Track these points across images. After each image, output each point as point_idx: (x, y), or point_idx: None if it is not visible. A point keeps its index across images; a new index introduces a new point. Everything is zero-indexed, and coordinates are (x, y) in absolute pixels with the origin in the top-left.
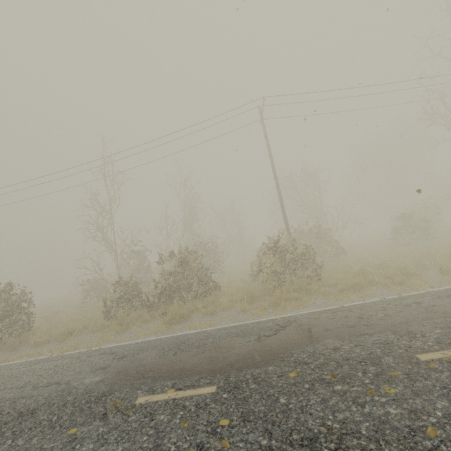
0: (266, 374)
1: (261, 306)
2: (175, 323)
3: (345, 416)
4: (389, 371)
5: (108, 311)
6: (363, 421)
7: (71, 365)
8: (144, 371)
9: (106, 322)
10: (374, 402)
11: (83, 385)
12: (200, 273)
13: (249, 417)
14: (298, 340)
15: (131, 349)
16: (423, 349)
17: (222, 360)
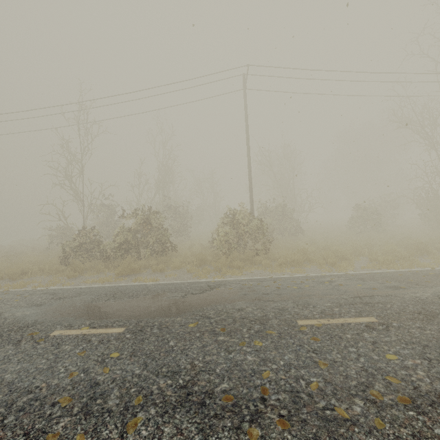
0: (172, 323)
1: (205, 269)
2: (125, 275)
3: (212, 358)
4: (268, 329)
5: (66, 257)
6: (223, 363)
7: (11, 300)
8: (73, 310)
9: (62, 267)
10: (240, 351)
11: (13, 316)
12: (159, 234)
13: (137, 353)
14: (216, 299)
15: (72, 292)
16: (306, 317)
17: (143, 309)
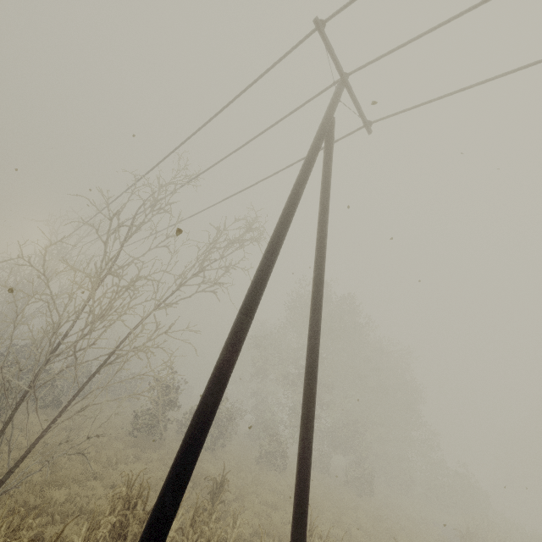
0: None
1: None
2: None
3: None
4: None
5: None
6: None
7: None
8: None
9: None
10: None
11: None
12: None
13: None
14: None
15: None
16: None
17: None
